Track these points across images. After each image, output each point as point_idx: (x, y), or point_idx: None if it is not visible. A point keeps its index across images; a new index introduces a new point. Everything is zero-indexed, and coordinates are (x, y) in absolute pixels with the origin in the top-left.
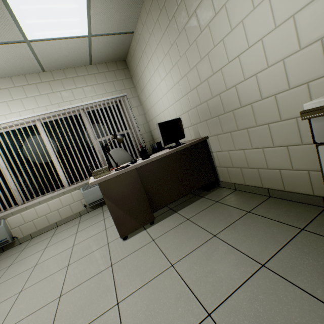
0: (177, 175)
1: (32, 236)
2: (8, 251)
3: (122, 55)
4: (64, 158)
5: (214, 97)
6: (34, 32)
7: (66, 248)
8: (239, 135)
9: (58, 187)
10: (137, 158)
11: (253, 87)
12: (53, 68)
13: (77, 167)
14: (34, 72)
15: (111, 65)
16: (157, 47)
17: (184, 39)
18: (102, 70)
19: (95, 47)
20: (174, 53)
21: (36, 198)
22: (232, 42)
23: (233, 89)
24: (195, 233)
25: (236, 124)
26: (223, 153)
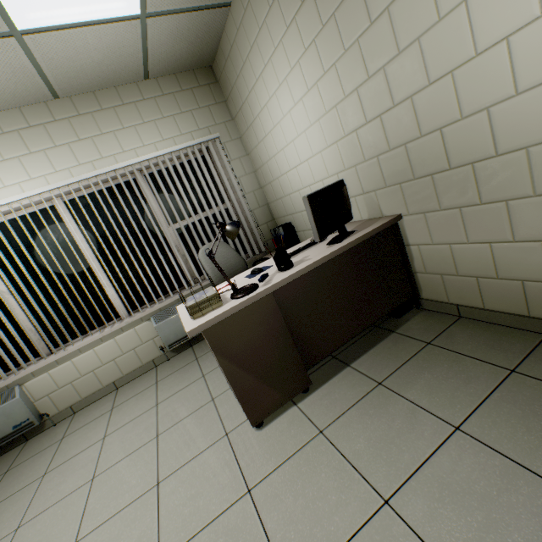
0: (347, 295)
1: (73, 409)
2: (35, 440)
3: (205, 56)
4: (114, 266)
5: (425, 135)
6: (28, 11)
7: (144, 440)
8: (483, 214)
9: (109, 319)
10: (247, 254)
11: (541, 109)
12: (74, 90)
13: (140, 280)
14: (37, 101)
15: (185, 77)
16: (286, 33)
17: (357, 8)
18: (169, 88)
19: (154, 42)
20: (330, 43)
21: (72, 343)
22: (494, 5)
23: (481, 116)
24: (408, 418)
25: (478, 192)
26: (436, 248)
